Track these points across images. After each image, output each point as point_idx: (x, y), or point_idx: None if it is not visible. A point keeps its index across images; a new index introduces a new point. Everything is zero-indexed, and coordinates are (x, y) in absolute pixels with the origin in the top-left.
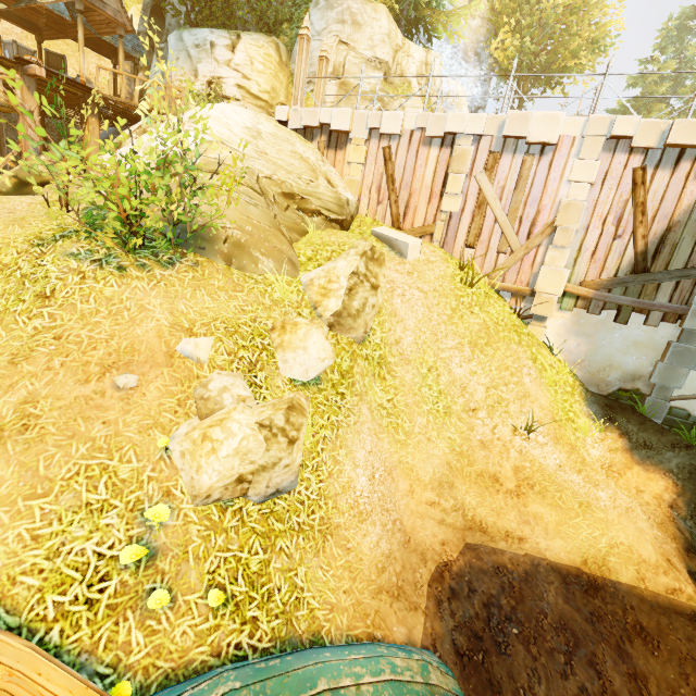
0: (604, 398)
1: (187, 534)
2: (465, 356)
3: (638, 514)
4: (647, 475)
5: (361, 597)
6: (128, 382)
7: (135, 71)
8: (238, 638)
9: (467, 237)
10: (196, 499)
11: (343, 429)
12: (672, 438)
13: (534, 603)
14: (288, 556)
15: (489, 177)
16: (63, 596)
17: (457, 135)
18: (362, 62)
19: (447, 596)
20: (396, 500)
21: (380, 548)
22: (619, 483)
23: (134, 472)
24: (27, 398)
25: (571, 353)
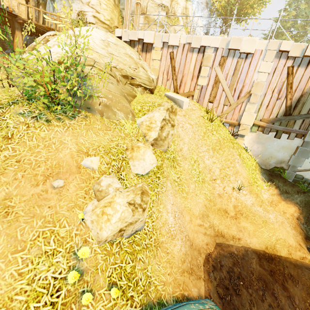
0: (268, 171)
1: (96, 260)
2: (210, 155)
3: (286, 224)
4: (287, 205)
5: (176, 276)
6: (59, 184)
7: (38, 5)
8: (126, 308)
9: (209, 97)
10: (100, 243)
11: (160, 195)
12: (297, 189)
13: (248, 269)
14: (143, 262)
15: (221, 69)
16: (39, 303)
17: (206, 47)
18: (155, 6)
19: (212, 270)
20: (185, 226)
21: (181, 251)
22: (275, 209)
23: (67, 232)
24: (6, 196)
25: (254, 151)
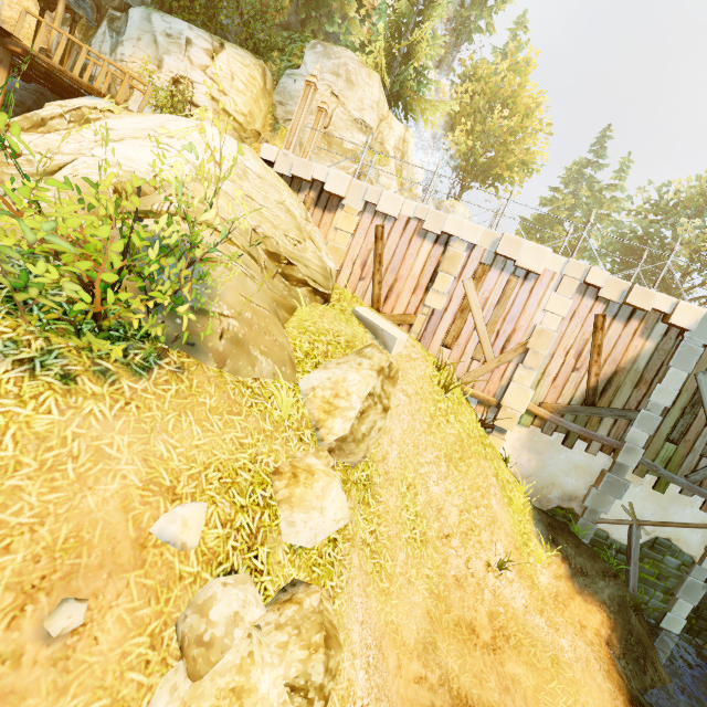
0: (547, 516)
1: None
2: (442, 472)
3: (594, 664)
4: (586, 607)
5: None
6: (71, 623)
7: (72, 27)
8: None
9: (445, 336)
10: None
11: (338, 598)
12: (602, 565)
13: None
14: None
15: (476, 286)
16: None
17: (453, 237)
18: (349, 120)
19: None
20: (389, 690)
21: None
22: (565, 616)
23: None
24: None
25: (522, 467)
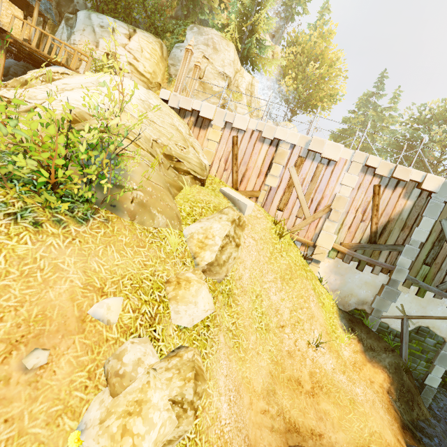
0: (348, 315)
1: None
2: (278, 287)
3: (378, 404)
4: (374, 370)
5: None
6: (39, 361)
7: (44, 26)
8: None
9: (279, 204)
10: None
11: (210, 360)
12: (384, 344)
13: None
14: None
15: (297, 171)
16: None
17: (281, 141)
18: (216, 73)
19: None
20: (244, 417)
21: None
22: (360, 375)
23: None
24: None
25: (331, 284)
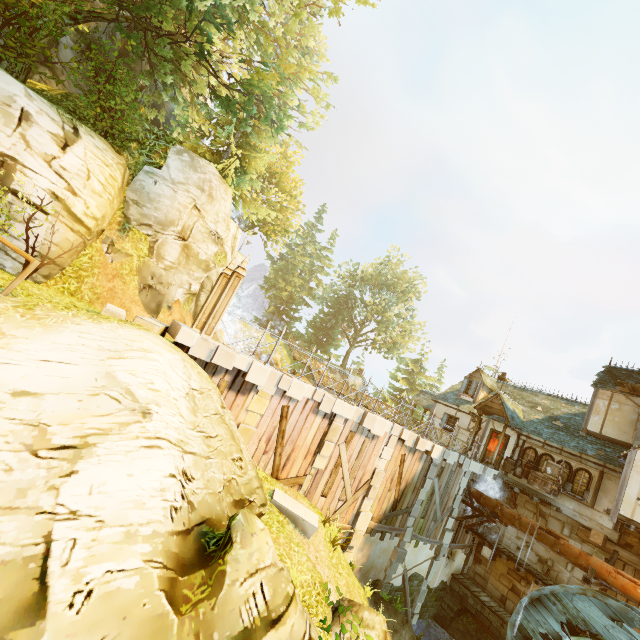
0: (372, 595)
1: None
2: None
3: None
4: None
5: None
6: None
7: None
8: None
9: (324, 488)
10: None
11: None
12: (401, 617)
13: None
14: None
15: (347, 447)
16: None
17: (337, 414)
18: (207, 232)
19: None
20: None
21: None
22: None
23: None
24: None
25: (357, 564)
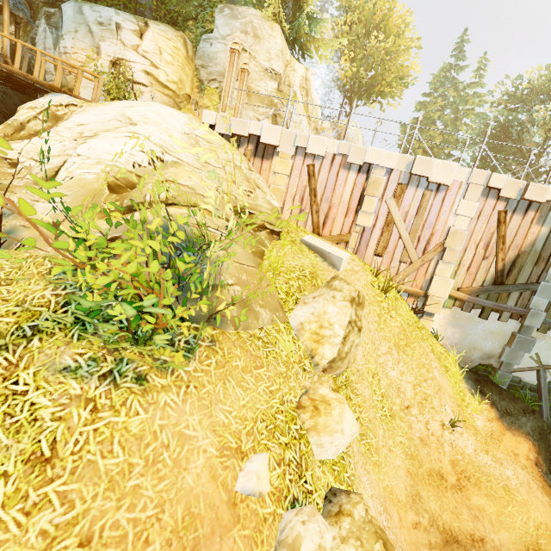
0: (473, 374)
1: None
2: (395, 358)
3: (533, 485)
4: (515, 439)
5: None
6: None
7: (16, 29)
8: None
9: (376, 247)
10: None
11: (354, 485)
12: (522, 405)
13: None
14: None
15: (397, 203)
16: None
17: (373, 165)
18: (261, 71)
19: None
20: (400, 541)
21: None
22: (501, 448)
23: None
24: None
25: (448, 339)
